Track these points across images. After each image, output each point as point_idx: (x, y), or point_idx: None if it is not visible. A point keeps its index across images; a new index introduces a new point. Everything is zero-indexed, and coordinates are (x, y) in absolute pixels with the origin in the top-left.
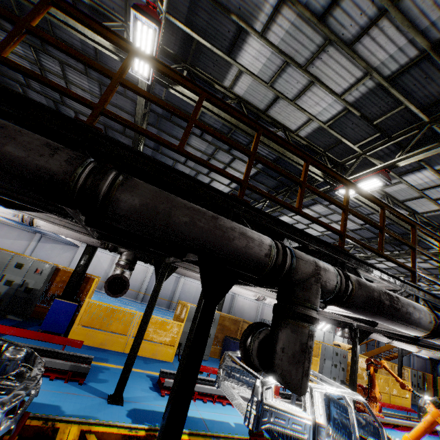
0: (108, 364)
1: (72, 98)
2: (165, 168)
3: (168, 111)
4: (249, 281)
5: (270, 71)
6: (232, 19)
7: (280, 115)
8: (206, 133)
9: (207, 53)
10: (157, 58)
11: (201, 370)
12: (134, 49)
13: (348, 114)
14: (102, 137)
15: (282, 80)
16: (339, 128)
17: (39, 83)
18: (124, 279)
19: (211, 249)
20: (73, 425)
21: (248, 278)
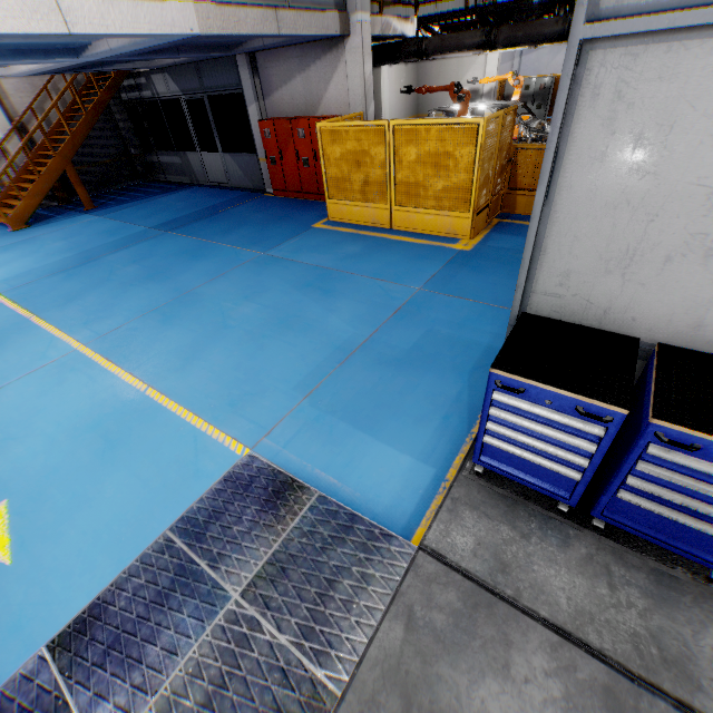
0: None
1: None
2: None
3: None
4: None
5: None
6: None
7: None
8: None
9: None
10: None
11: None
12: None
13: None
14: None
15: None
16: None
17: None
18: None
19: None
20: None
21: None
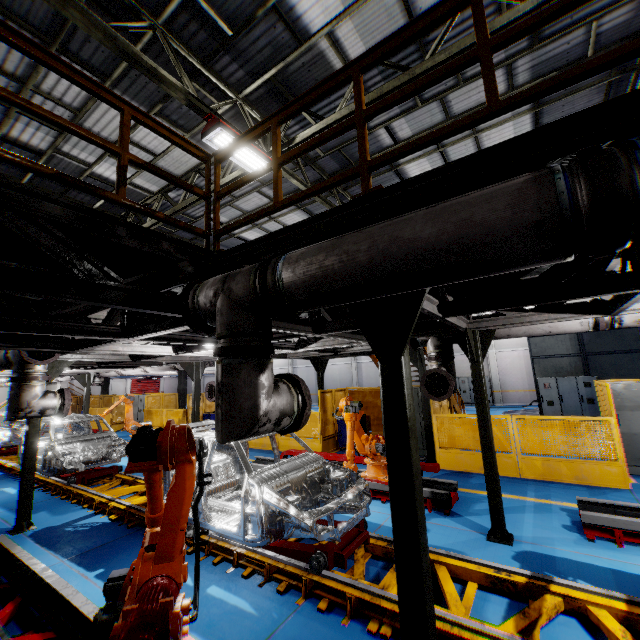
0: None
1: None
2: None
3: None
4: None
5: None
6: None
7: None
8: None
9: None
10: None
11: None
12: None
13: None
14: None
15: None
16: None
17: None
18: None
19: None
20: None
21: None
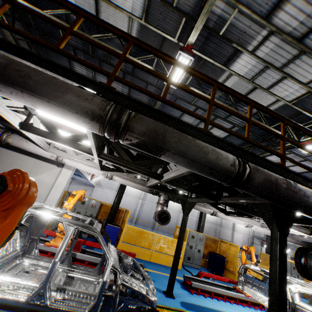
0: (147, 269)
1: (196, 117)
2: (243, 151)
3: (236, 116)
4: (258, 215)
5: (253, 73)
6: (232, 45)
7: (254, 99)
8: (257, 126)
9: (209, 65)
10: (228, 86)
11: (208, 276)
12: (216, 83)
13: (309, 95)
14: (213, 137)
15: (261, 77)
16: (301, 104)
17: (180, 111)
18: (167, 213)
19: (297, 203)
20: (164, 309)
21: (257, 213)
